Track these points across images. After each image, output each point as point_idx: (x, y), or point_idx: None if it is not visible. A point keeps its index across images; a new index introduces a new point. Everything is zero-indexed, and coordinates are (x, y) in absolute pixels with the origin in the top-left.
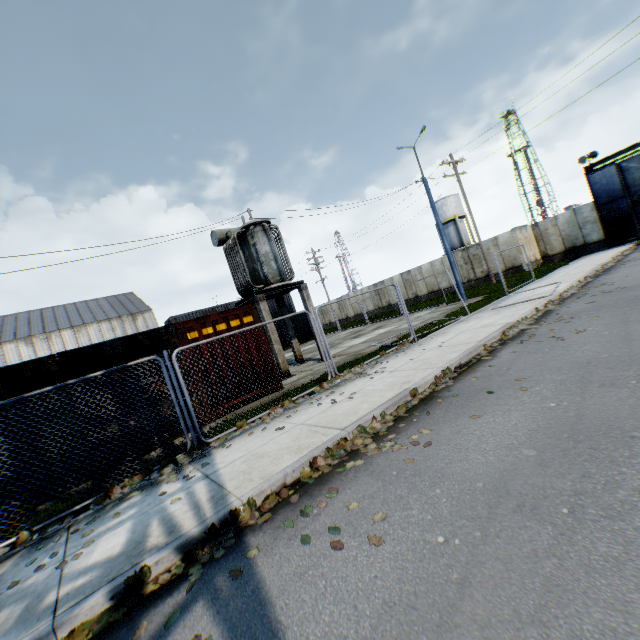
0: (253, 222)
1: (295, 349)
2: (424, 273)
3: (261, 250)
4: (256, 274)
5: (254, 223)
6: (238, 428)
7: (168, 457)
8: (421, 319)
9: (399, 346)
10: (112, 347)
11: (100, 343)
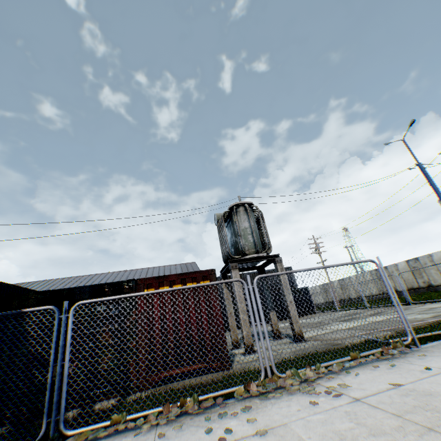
0: (237, 204)
1: (272, 322)
2: (435, 261)
3: (241, 226)
4: (237, 246)
5: (238, 204)
6: (111, 423)
7: (12, 440)
8: (433, 312)
9: (385, 348)
10: (81, 292)
11: (74, 287)
